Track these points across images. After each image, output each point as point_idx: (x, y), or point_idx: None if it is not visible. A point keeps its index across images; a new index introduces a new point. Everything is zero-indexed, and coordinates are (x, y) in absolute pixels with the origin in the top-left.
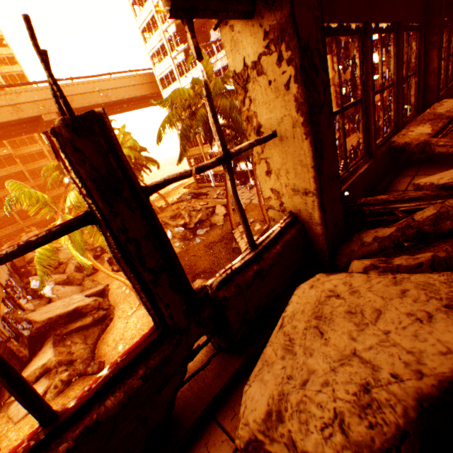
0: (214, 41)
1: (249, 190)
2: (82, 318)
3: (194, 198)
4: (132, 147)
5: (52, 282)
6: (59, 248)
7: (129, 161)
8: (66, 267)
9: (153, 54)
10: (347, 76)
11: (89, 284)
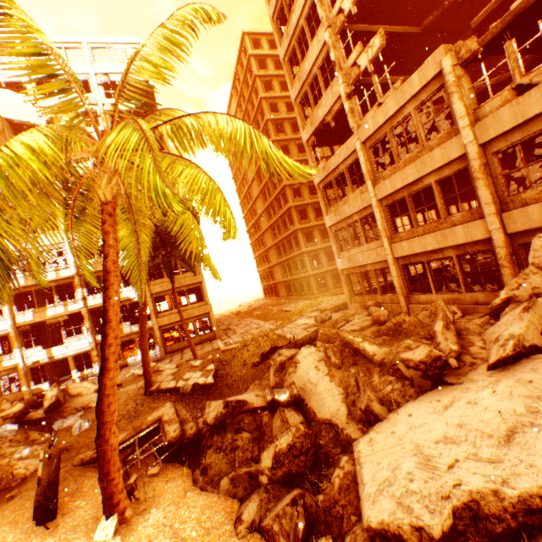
0: None
1: None
2: None
3: None
4: None
5: None
6: None
7: None
8: None
9: None
10: None
11: None
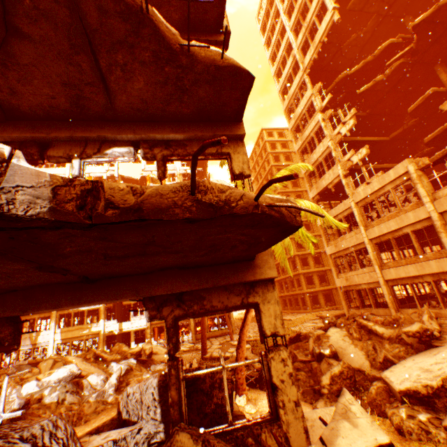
0: None
1: None
2: None
3: None
4: None
5: None
6: None
7: None
8: None
9: None
10: None
11: None
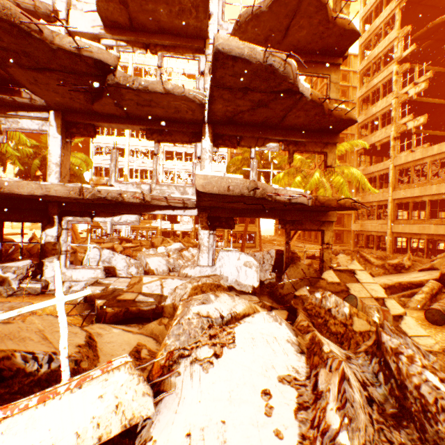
0: None
1: None
2: None
3: None
4: None
5: (161, 253)
6: None
7: None
8: None
9: None
10: None
11: None
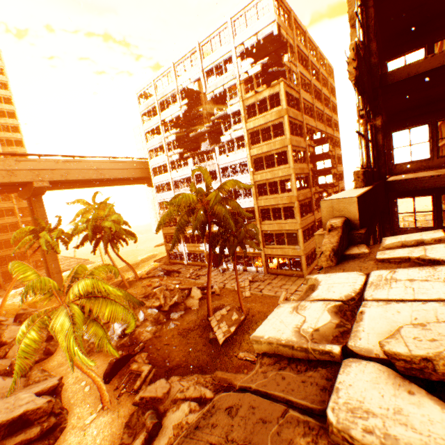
0: (204, 151)
1: (222, 273)
2: (26, 427)
3: (165, 274)
4: (114, 220)
5: None
6: (3, 321)
7: (109, 232)
8: (9, 349)
9: (151, 149)
10: (307, 195)
11: (37, 375)
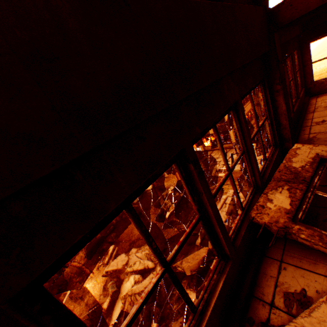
0: None
1: None
2: None
3: None
4: None
5: None
6: None
7: None
8: None
9: None
10: None
11: None
